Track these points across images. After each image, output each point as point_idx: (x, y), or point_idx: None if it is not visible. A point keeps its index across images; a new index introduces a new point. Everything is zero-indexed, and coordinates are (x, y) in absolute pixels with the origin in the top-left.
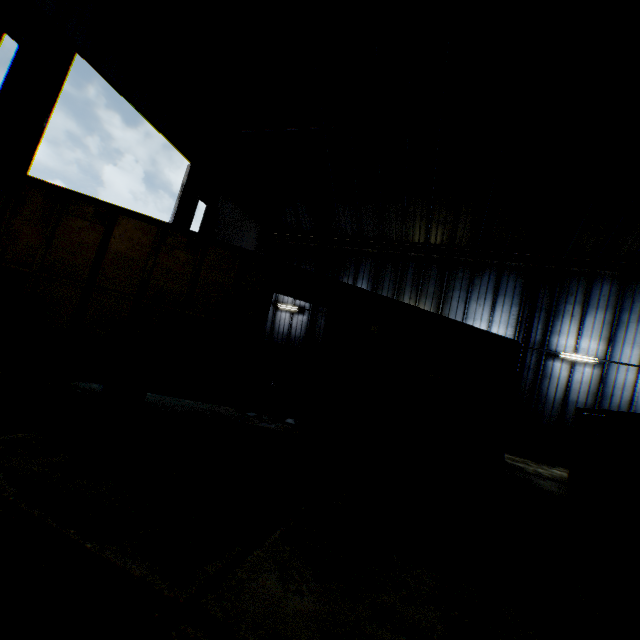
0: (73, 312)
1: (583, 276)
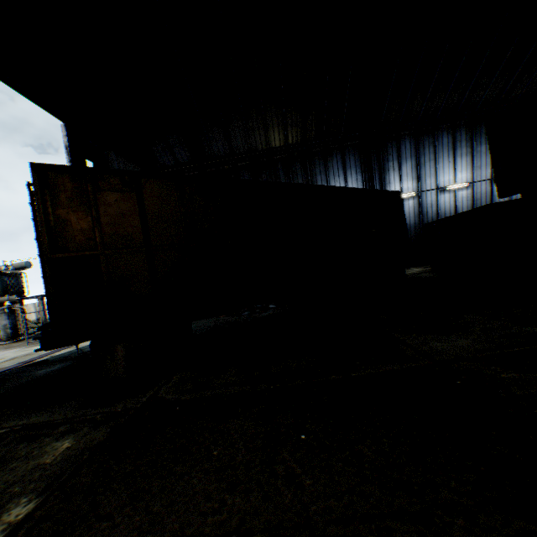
0: (146, 275)
1: (393, 139)
